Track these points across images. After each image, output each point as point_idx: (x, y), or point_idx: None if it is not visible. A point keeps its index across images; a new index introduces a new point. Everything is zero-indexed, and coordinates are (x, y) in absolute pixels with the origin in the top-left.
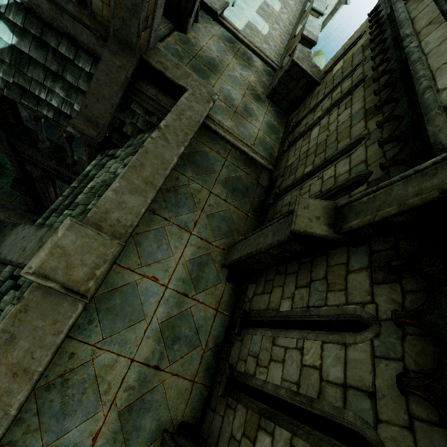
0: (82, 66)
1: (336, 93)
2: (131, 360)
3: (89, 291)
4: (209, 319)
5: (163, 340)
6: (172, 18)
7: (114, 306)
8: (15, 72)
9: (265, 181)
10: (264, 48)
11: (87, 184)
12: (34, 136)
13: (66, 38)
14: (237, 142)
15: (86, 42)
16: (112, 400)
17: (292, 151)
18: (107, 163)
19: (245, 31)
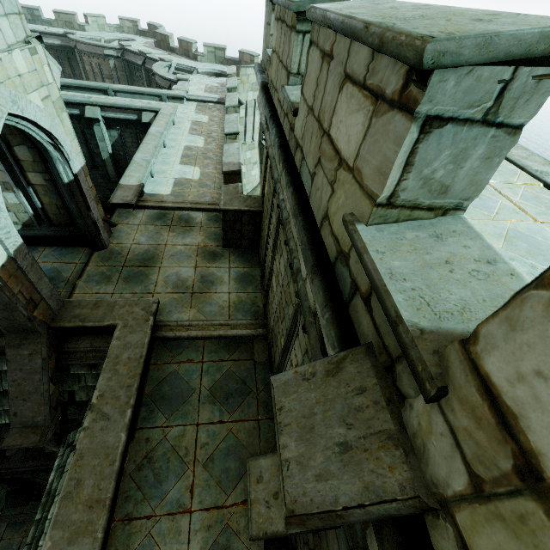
0: None
1: (272, 229)
2: None
3: None
4: None
5: None
6: (85, 244)
7: None
8: None
9: (262, 354)
10: (202, 193)
11: (48, 513)
12: None
13: None
14: (207, 332)
15: None
16: None
17: (269, 305)
18: (67, 462)
19: (175, 192)
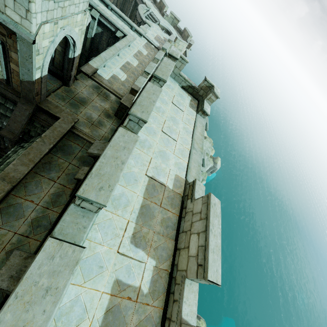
0: (8, 106)
1: None
2: (15, 233)
3: None
4: None
5: (32, 226)
6: (61, 80)
7: (9, 212)
8: None
9: None
10: (121, 88)
11: (6, 160)
12: None
13: (0, 95)
14: (89, 139)
15: (11, 96)
16: (3, 247)
17: None
18: (19, 150)
19: (110, 80)
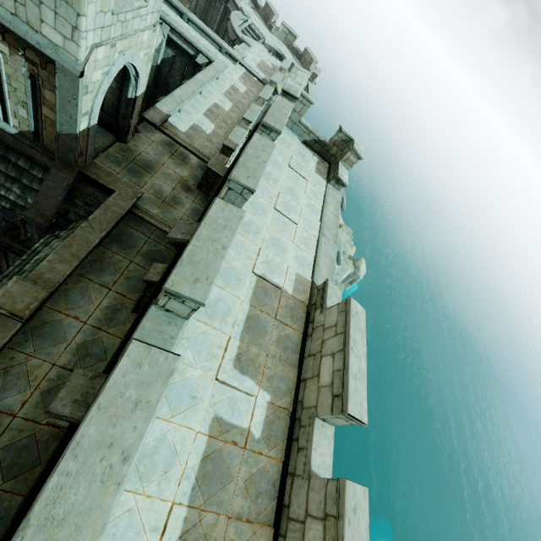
0: (35, 174)
1: None
2: (53, 364)
3: (25, 316)
4: (116, 345)
5: (78, 355)
6: (115, 133)
7: (44, 333)
8: None
9: None
10: (205, 146)
11: (34, 257)
12: None
13: (24, 156)
14: (160, 225)
15: (39, 159)
16: (37, 385)
17: None
18: (52, 242)
19: (188, 133)
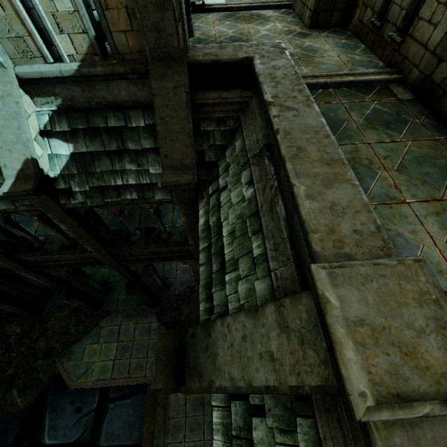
0: (136, 125)
1: None
2: None
3: None
4: None
5: None
6: None
7: None
8: (86, 178)
9: (405, 95)
10: None
11: (220, 234)
12: (124, 234)
13: (108, 110)
14: (335, 79)
15: (126, 98)
16: None
17: (422, 27)
18: (221, 200)
19: None
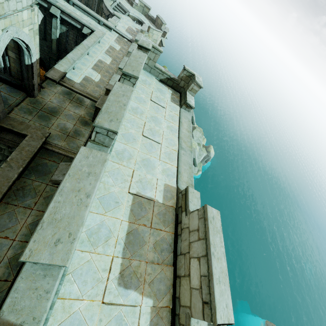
0: None
1: None
2: None
3: None
4: None
5: (10, 267)
6: (25, 91)
7: None
8: None
9: None
10: (95, 90)
11: None
12: None
13: None
14: (67, 153)
15: None
16: None
17: None
18: None
19: (82, 83)
